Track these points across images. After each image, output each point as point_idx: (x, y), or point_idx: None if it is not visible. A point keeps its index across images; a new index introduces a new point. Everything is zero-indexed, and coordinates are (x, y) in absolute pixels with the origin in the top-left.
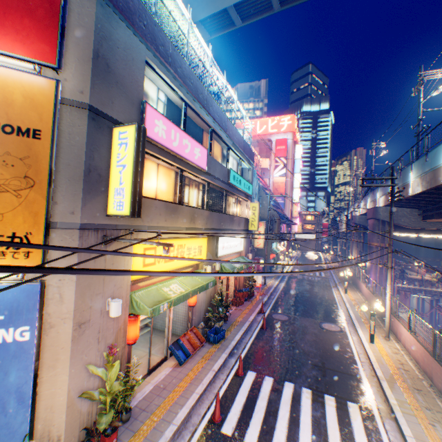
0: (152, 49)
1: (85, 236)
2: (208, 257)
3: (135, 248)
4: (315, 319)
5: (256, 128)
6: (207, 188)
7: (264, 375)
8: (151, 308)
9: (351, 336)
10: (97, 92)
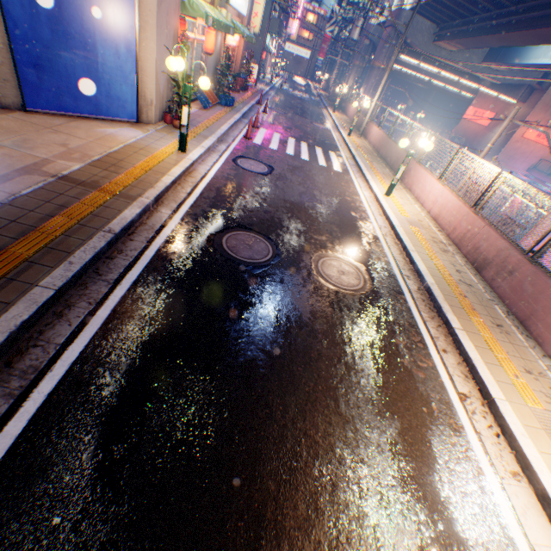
0: None
1: None
2: None
3: None
4: (308, 121)
5: None
6: None
7: (273, 132)
8: (205, 13)
9: (334, 134)
10: None
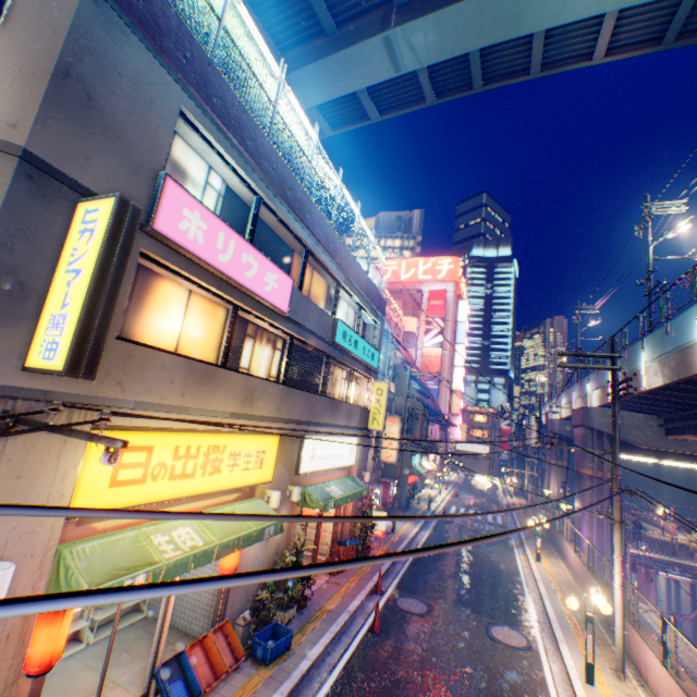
0: (198, 98)
1: None
2: (280, 473)
3: (94, 446)
4: (480, 615)
5: (400, 272)
6: (289, 346)
7: None
8: (96, 586)
9: (548, 662)
10: (50, 133)
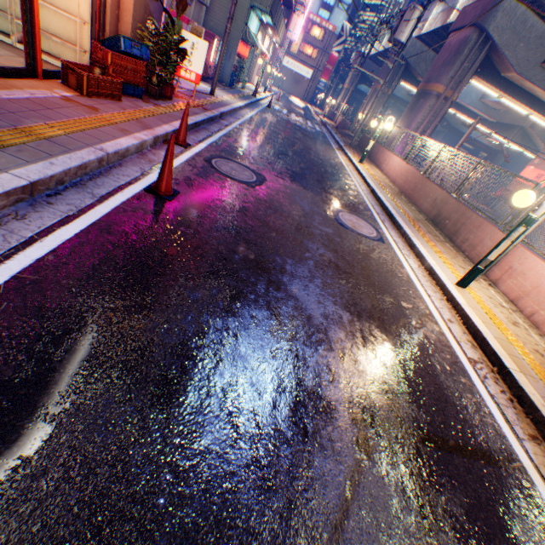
0: None
1: None
2: None
3: None
4: (324, 199)
5: None
6: None
7: None
8: None
9: (405, 259)
10: None
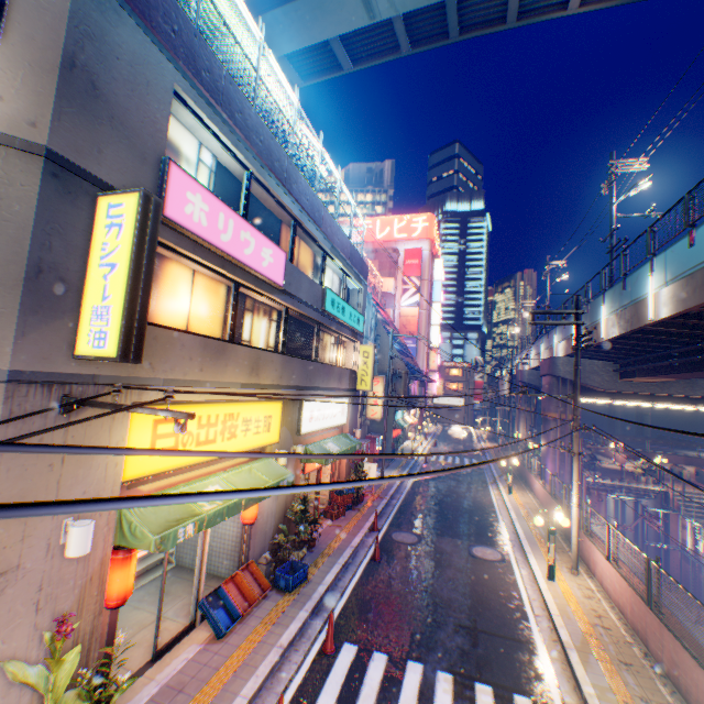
0: (188, 73)
1: (21, 396)
2: (284, 435)
3: (134, 421)
4: (463, 540)
5: (375, 231)
6: (285, 318)
7: (371, 650)
8: (158, 535)
9: (518, 569)
10: (66, 128)
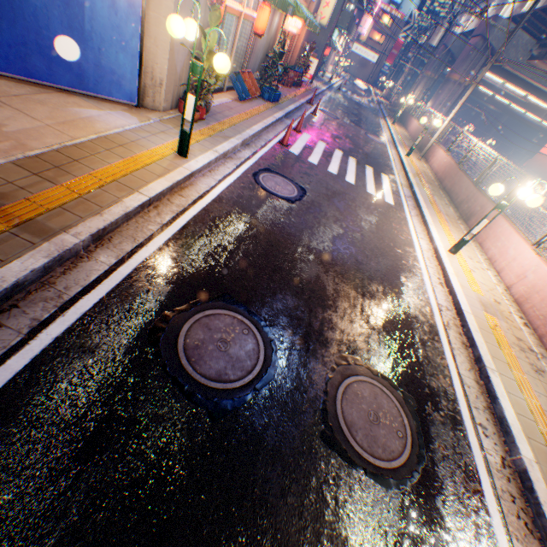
0: None
1: None
2: None
3: None
4: (362, 130)
5: None
6: None
7: (318, 140)
8: None
9: (390, 150)
10: None
